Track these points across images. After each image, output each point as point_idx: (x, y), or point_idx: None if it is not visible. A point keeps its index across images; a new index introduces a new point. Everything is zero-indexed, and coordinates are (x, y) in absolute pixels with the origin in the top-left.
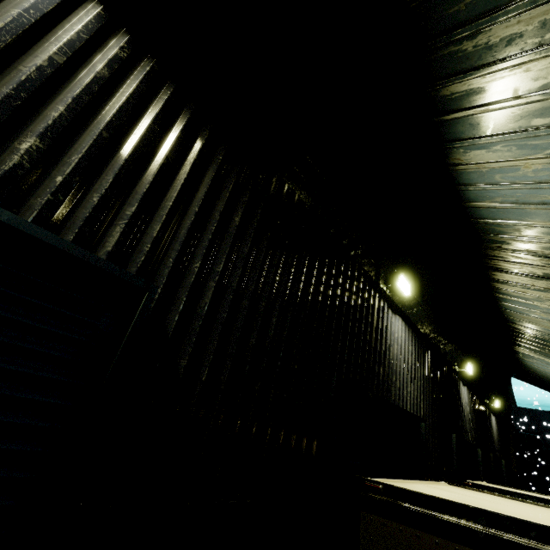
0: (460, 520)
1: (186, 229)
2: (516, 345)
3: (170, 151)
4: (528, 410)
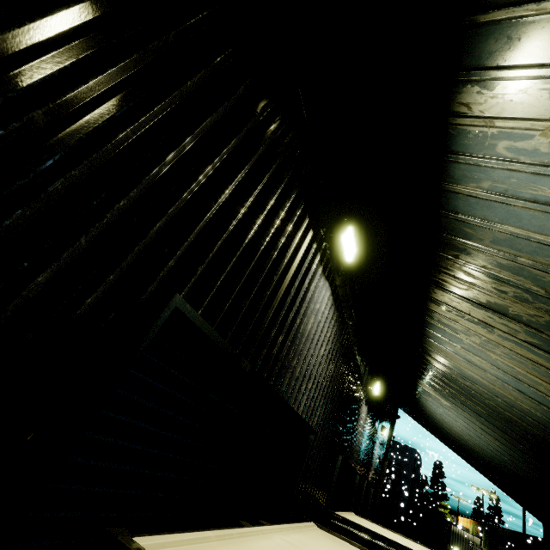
0: None
1: None
2: (422, 379)
3: None
4: (401, 444)
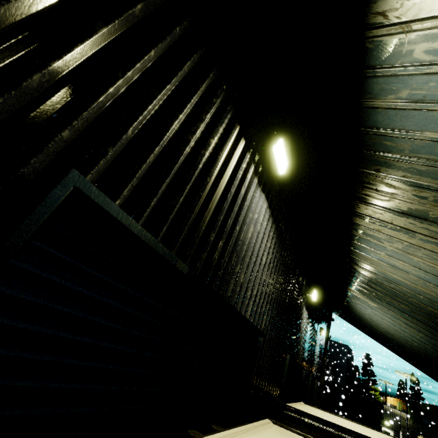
0: None
1: None
2: (351, 286)
3: None
4: (335, 342)
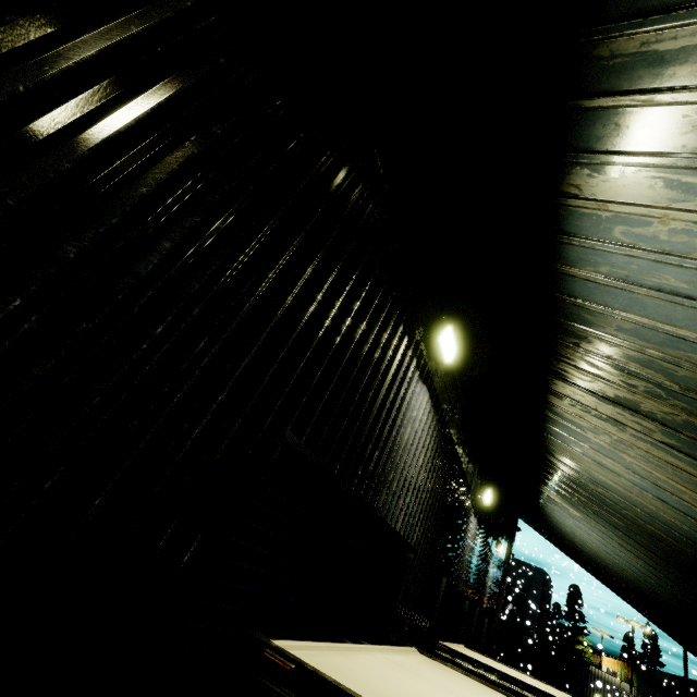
0: None
1: None
2: (545, 484)
3: None
4: (525, 564)
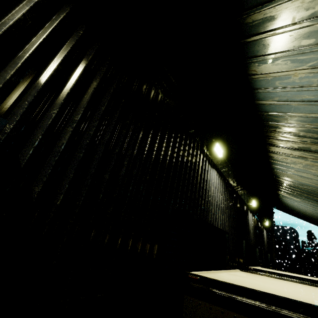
0: (251, 300)
1: (43, 79)
2: (279, 190)
3: (28, 11)
4: (282, 226)
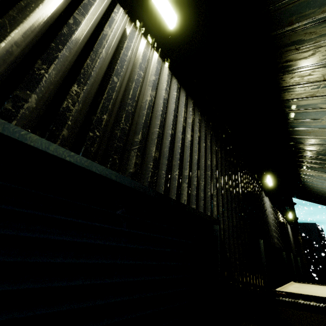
0: None
1: None
2: (301, 167)
3: None
4: (303, 223)
